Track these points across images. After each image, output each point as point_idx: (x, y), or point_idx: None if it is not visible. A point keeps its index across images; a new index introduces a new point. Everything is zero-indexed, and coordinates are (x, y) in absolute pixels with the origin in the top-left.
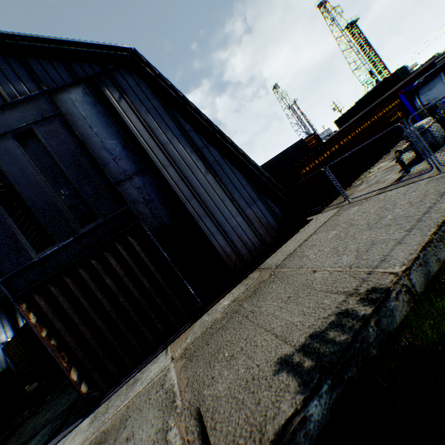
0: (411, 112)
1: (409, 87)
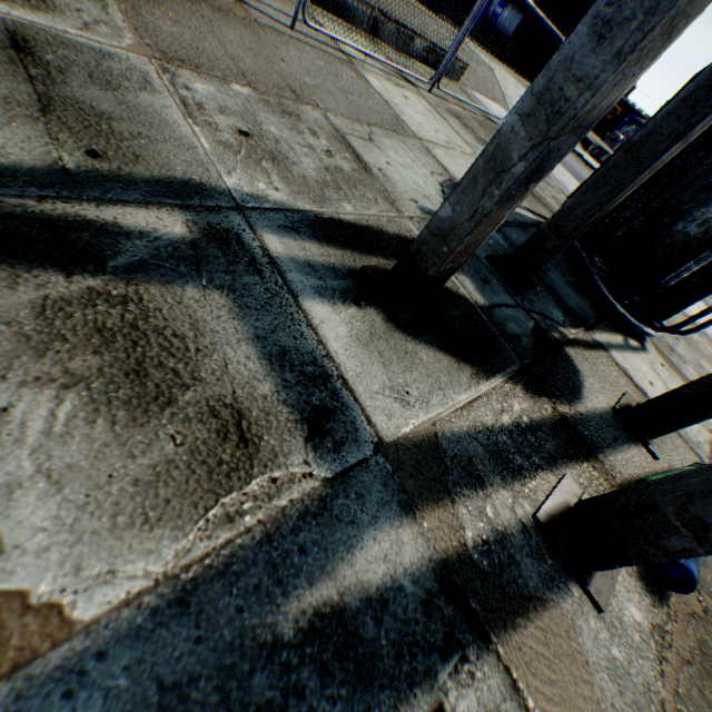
0: (618, 128)
1: (636, 118)
